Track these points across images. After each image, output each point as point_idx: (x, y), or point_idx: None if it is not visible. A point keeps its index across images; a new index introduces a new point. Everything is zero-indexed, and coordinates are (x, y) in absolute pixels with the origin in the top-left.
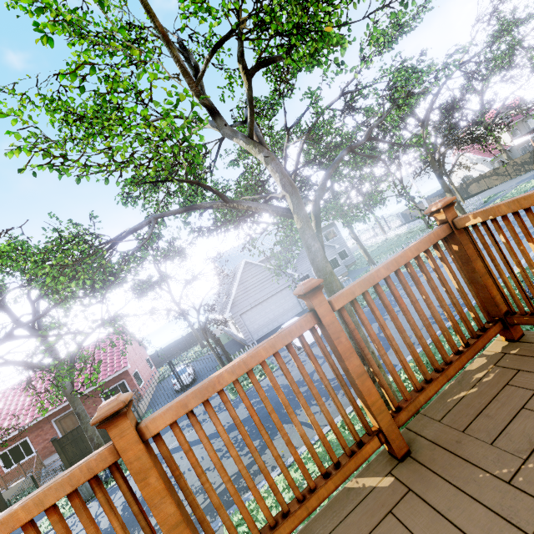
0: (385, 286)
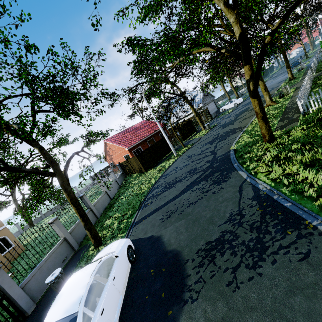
0: (248, 95)
